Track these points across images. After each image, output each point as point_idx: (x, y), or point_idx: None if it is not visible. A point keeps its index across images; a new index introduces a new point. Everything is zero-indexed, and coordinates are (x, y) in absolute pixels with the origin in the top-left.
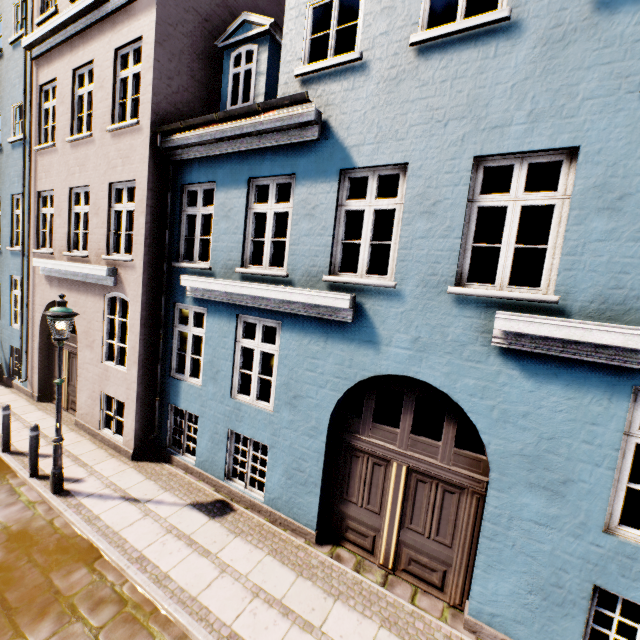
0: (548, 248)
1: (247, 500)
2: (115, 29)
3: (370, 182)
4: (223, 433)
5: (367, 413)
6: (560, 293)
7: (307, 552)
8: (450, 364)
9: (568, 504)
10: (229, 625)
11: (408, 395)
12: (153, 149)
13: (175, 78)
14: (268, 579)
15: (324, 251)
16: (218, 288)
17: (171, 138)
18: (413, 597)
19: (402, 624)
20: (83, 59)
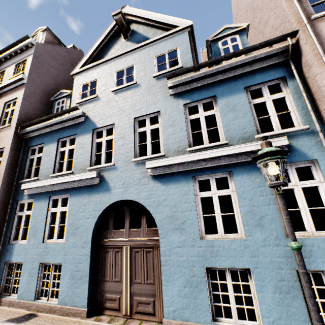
0: (160, 140)
1: (47, 307)
2: (6, 96)
3: (104, 132)
4: (36, 267)
5: (110, 226)
6: (165, 152)
7: (80, 322)
8: (137, 189)
9: (187, 232)
10: None
11: (126, 210)
12: (16, 134)
13: (31, 110)
14: None
15: (88, 159)
16: (40, 185)
17: (25, 129)
18: (139, 324)
19: None
20: None
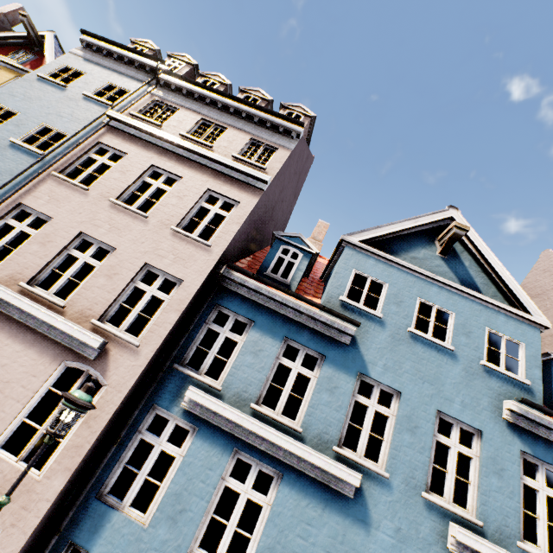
0: (471, 484)
1: None
2: (215, 179)
3: (375, 390)
4: None
5: None
6: (481, 519)
7: None
8: None
9: None
10: None
11: None
12: (213, 270)
13: (243, 234)
14: None
15: (337, 424)
16: (233, 417)
17: (230, 271)
18: None
19: None
20: (170, 168)
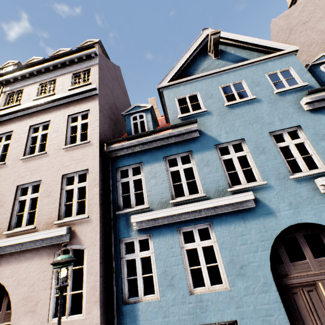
0: (312, 154)
1: None
2: (68, 108)
3: (229, 147)
4: None
5: (285, 258)
6: None
7: None
8: (312, 209)
9: None
10: None
11: (299, 236)
12: (100, 152)
13: (105, 124)
14: None
15: (222, 178)
16: (164, 214)
17: (110, 146)
18: None
19: None
20: (40, 120)
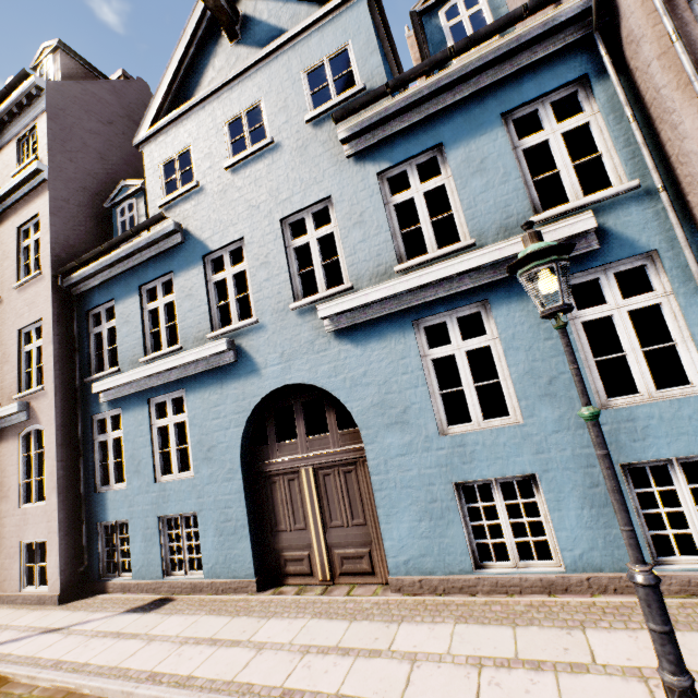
0: (339, 258)
1: (188, 585)
2: (17, 214)
3: (225, 258)
4: (154, 524)
5: (271, 437)
6: (353, 281)
7: (248, 600)
8: (309, 361)
9: (413, 427)
10: (150, 670)
11: (296, 404)
12: (56, 289)
13: (72, 235)
14: (201, 629)
15: (205, 317)
16: (125, 380)
17: (71, 277)
18: (349, 591)
19: (333, 610)
20: None
